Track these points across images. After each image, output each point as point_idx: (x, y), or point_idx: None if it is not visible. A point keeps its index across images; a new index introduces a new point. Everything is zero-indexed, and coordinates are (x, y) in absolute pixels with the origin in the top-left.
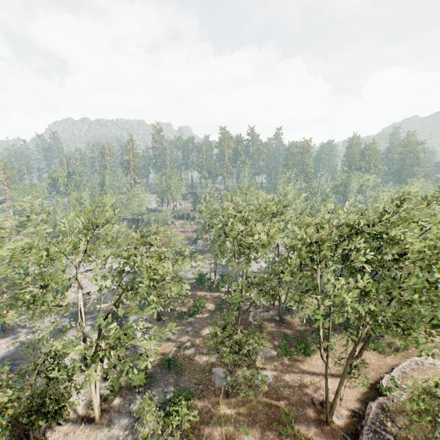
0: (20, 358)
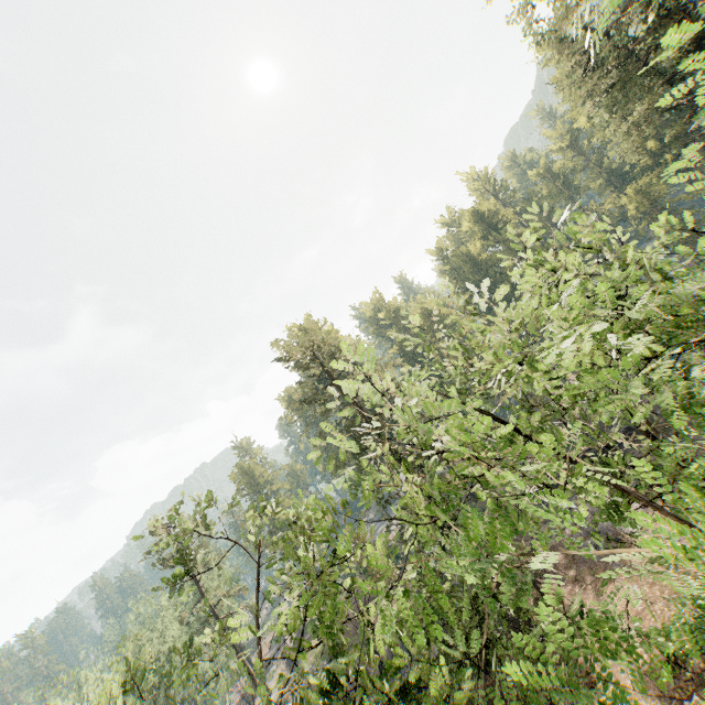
0: None
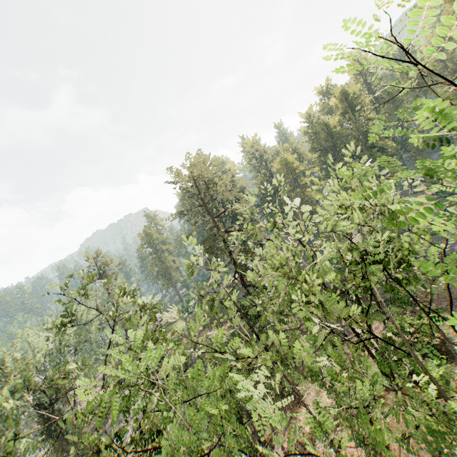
0: None
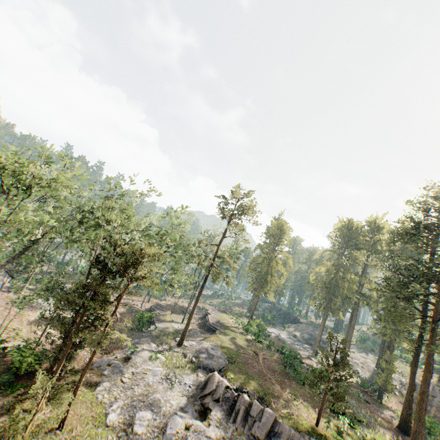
0: None
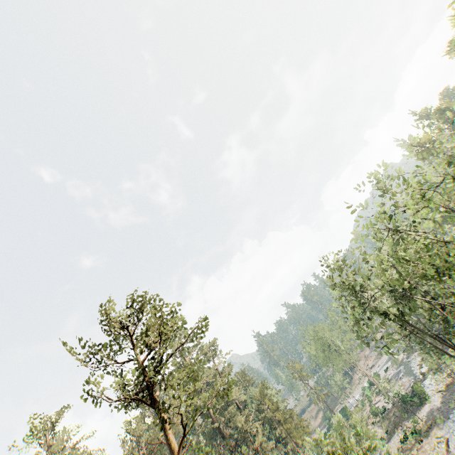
0: (412, 368)
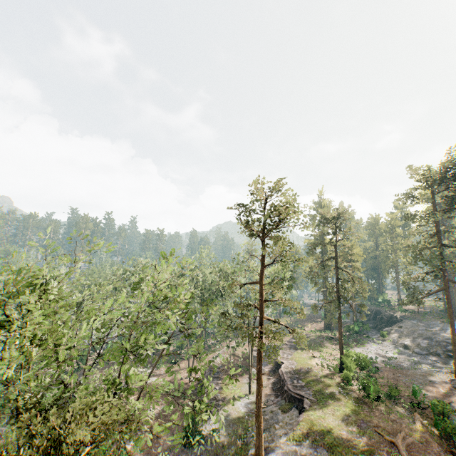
0: None
